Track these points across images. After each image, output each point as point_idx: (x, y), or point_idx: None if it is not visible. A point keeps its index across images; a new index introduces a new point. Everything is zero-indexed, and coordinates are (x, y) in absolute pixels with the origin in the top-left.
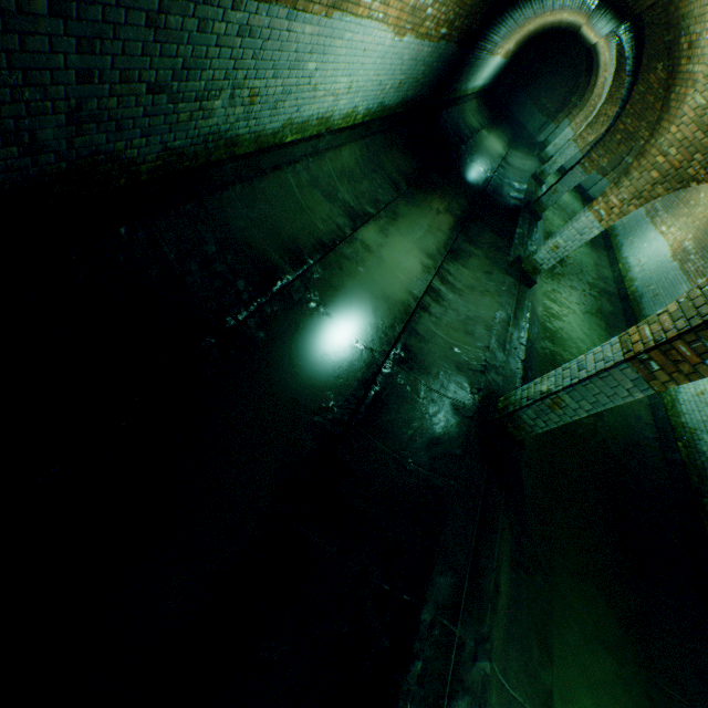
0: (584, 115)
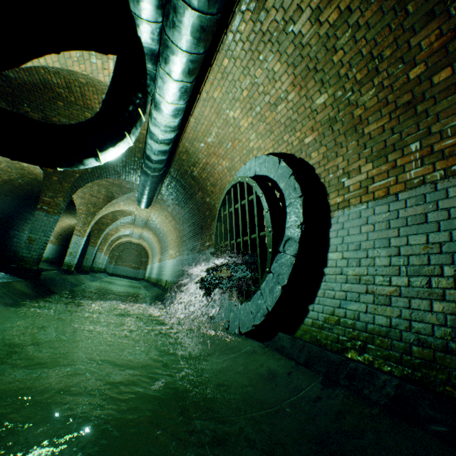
0: (106, 249)
